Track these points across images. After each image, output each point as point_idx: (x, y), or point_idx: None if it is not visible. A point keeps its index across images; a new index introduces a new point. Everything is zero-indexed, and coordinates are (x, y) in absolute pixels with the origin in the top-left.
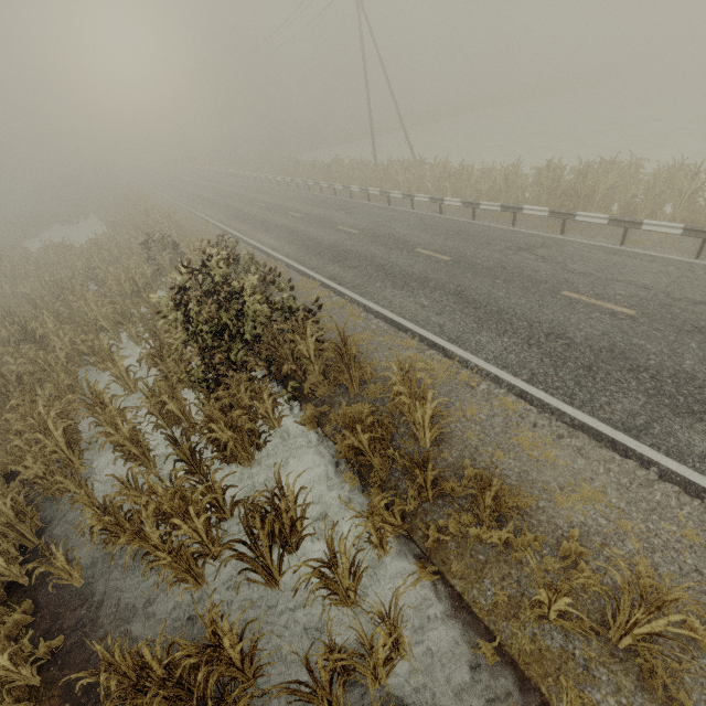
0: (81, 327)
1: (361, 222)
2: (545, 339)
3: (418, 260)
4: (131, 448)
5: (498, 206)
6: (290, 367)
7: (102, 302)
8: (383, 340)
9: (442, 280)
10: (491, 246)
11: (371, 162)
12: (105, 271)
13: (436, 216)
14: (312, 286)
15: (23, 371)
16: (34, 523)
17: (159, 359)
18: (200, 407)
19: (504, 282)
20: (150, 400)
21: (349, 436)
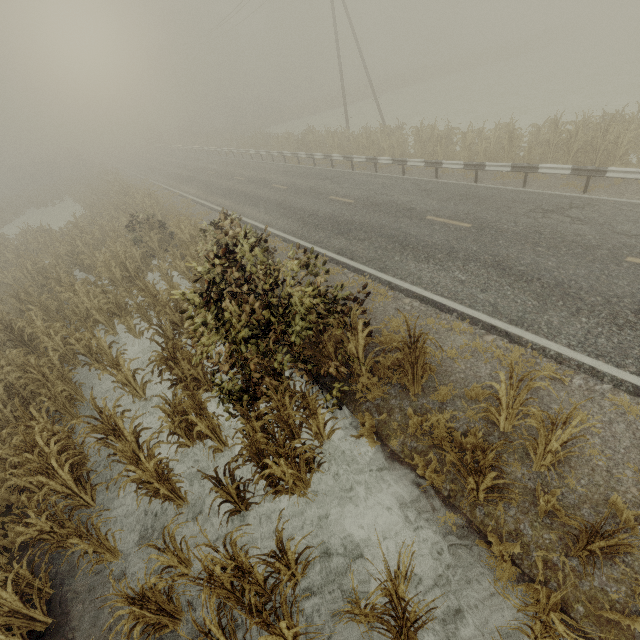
0: (74, 324)
1: (353, 191)
2: (635, 317)
3: (434, 229)
4: (159, 488)
5: (507, 167)
6: (340, 370)
7: (93, 293)
8: (424, 323)
9: (472, 250)
10: (512, 209)
11: (346, 131)
12: (91, 257)
13: (433, 181)
14: (320, 262)
15: (12, 380)
16: (44, 598)
17: (172, 361)
18: (239, 430)
19: (549, 250)
20: (171, 418)
21: (470, 480)
